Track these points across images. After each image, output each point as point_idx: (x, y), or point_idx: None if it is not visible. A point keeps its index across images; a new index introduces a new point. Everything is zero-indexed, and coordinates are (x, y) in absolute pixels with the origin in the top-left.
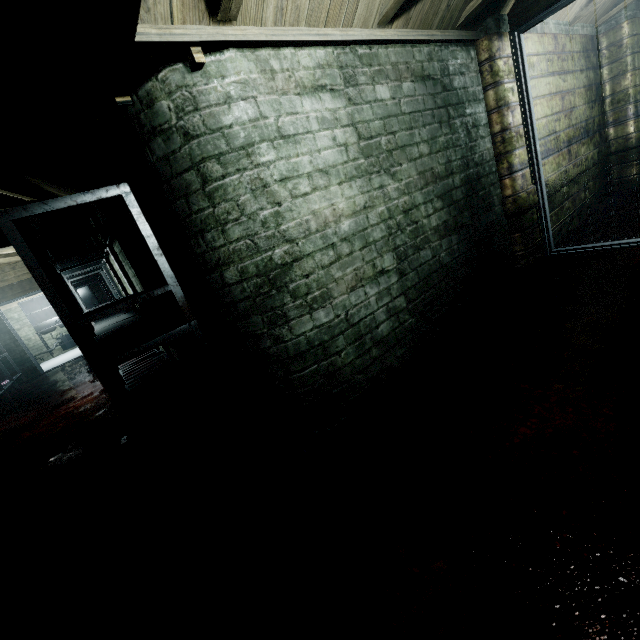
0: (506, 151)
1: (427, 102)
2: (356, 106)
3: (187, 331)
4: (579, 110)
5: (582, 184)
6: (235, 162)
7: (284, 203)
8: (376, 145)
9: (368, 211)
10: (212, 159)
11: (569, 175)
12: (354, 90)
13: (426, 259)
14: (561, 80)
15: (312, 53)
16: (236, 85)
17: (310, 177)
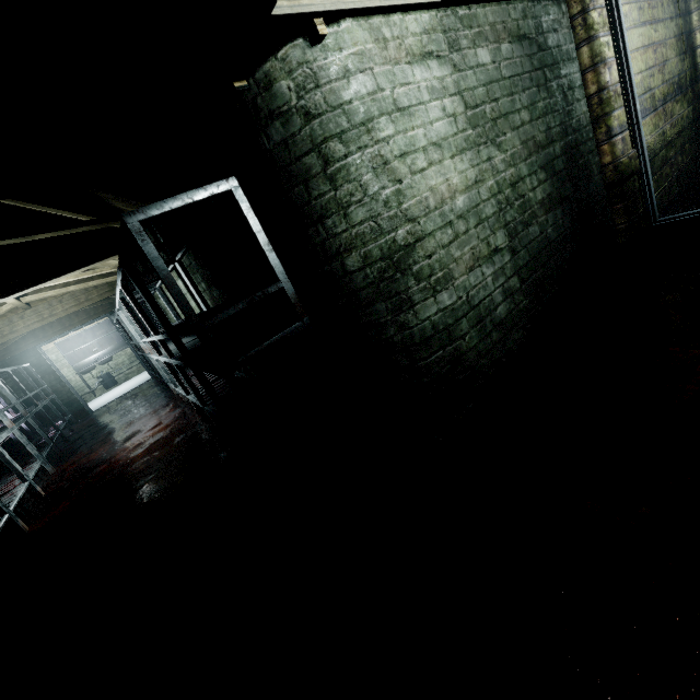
0: (604, 113)
1: (524, 64)
2: (461, 73)
3: (301, 329)
4: (671, 63)
5: (678, 147)
6: (356, 140)
7: (404, 180)
8: (481, 114)
9: (479, 186)
10: (334, 138)
11: (667, 137)
12: (458, 55)
13: (534, 236)
14: (652, 30)
15: (418, 18)
16: (354, 57)
17: (425, 151)
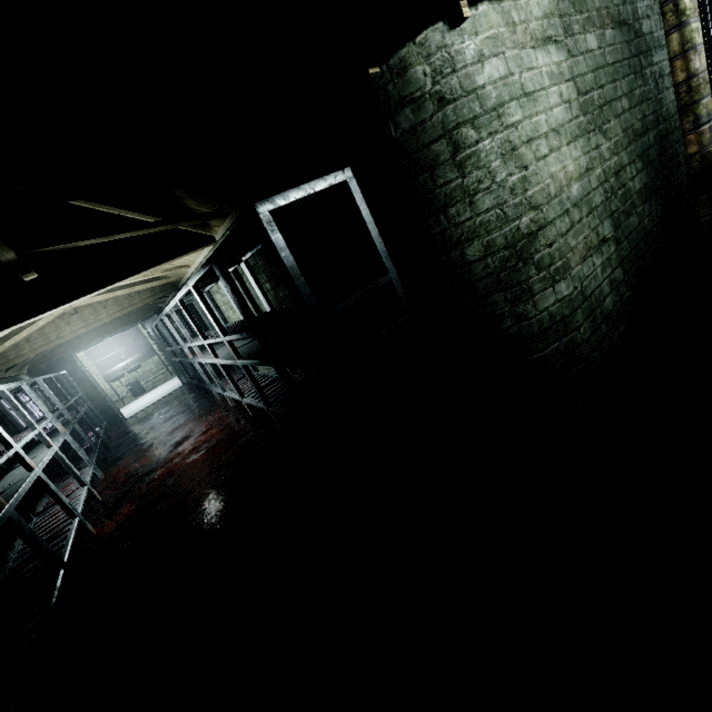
0: (693, 101)
1: (624, 51)
2: (573, 58)
3: (406, 323)
4: None
5: None
6: (487, 125)
7: (530, 166)
8: (590, 101)
9: (589, 174)
10: (467, 124)
11: None
12: (571, 41)
13: (634, 226)
14: None
15: (539, 2)
16: (488, 41)
17: (546, 138)
